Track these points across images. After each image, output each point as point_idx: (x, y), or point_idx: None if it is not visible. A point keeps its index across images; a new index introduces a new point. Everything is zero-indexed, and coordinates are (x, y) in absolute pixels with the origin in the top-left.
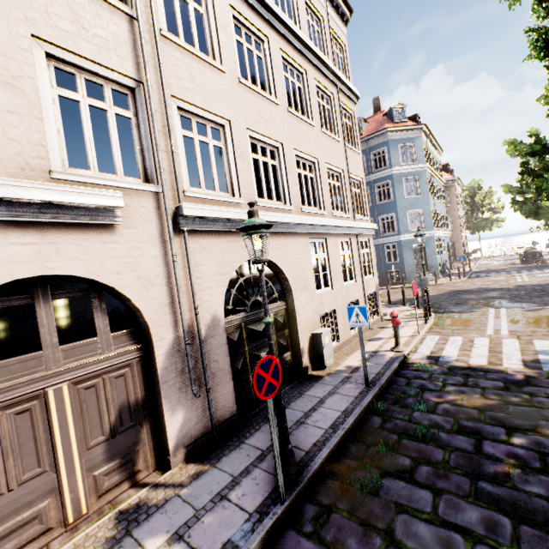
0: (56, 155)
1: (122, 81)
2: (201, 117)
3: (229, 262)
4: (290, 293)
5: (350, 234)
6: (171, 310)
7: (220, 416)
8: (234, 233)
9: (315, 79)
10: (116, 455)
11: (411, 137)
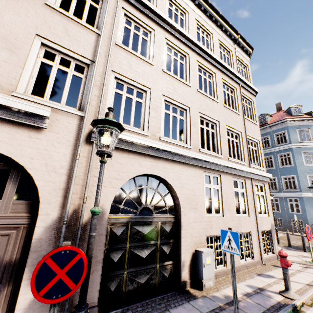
0: (23, 86)
1: (82, 60)
2: (131, 84)
3: (126, 171)
4: (179, 209)
5: (245, 177)
6: (63, 193)
7: (77, 302)
8: (136, 153)
9: (222, 78)
10: None
11: (307, 124)
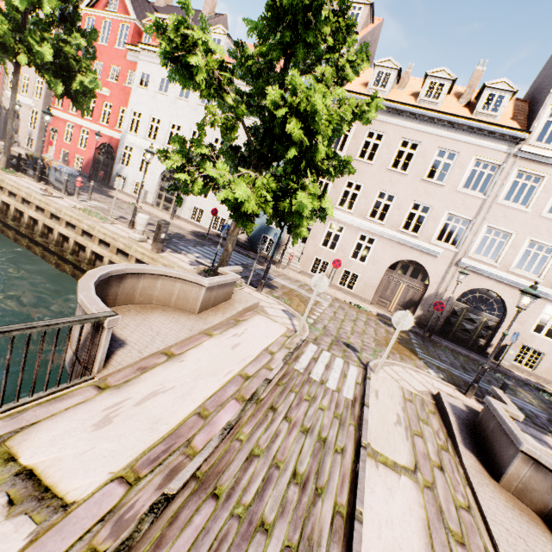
0: (434, 237)
1: (467, 218)
2: (499, 229)
3: (472, 284)
4: (504, 317)
5: None
6: (438, 285)
7: (431, 325)
8: (483, 276)
9: None
10: (402, 307)
11: None
